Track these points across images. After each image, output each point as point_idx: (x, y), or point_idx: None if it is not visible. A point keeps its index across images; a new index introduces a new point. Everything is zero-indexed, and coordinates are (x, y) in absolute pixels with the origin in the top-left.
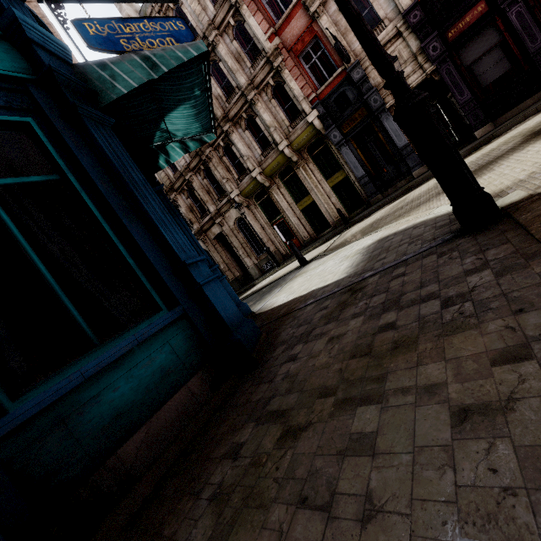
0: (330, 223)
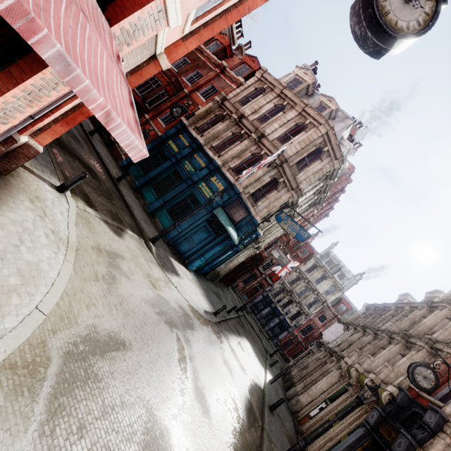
0: (308, 446)
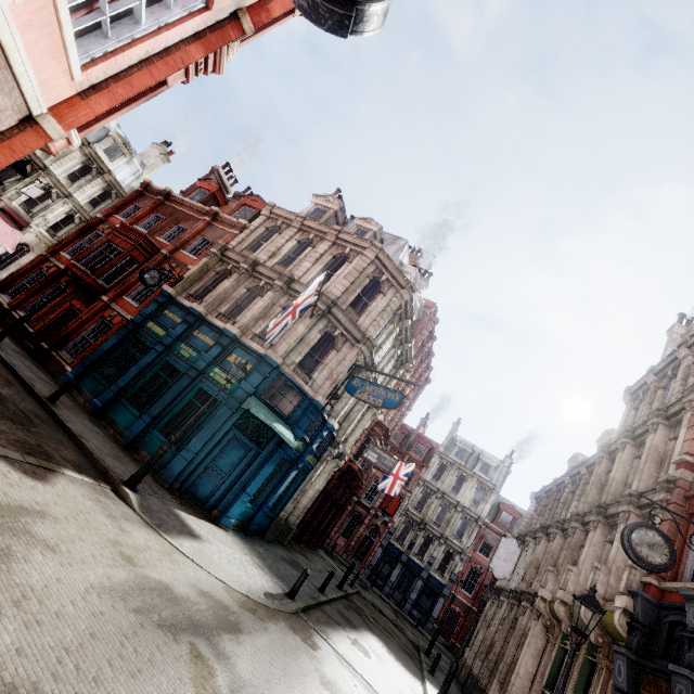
0: None
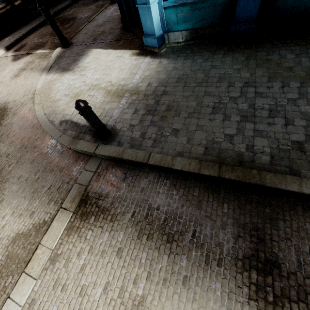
0: None
